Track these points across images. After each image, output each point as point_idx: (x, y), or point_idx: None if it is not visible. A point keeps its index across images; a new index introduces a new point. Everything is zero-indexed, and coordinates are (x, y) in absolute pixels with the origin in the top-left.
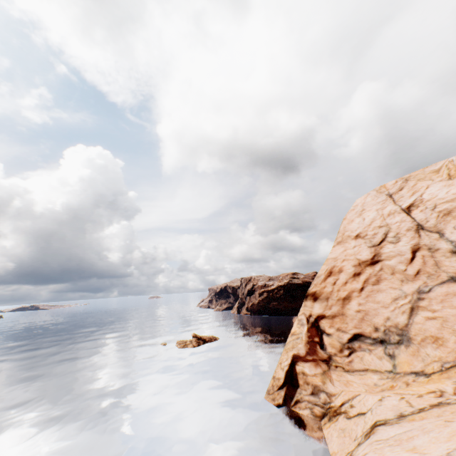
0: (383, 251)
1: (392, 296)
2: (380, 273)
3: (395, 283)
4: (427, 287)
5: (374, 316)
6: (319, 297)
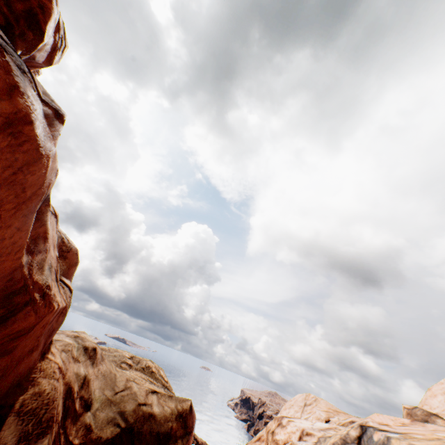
0: None
1: None
2: None
3: None
4: None
5: None
6: None
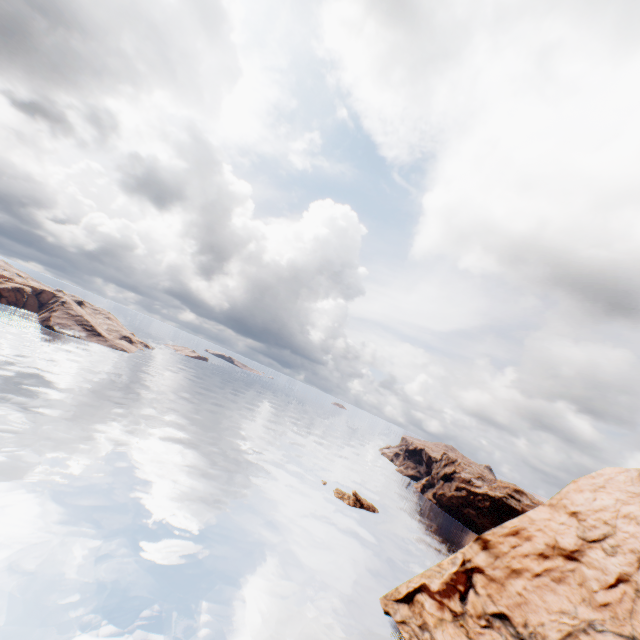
0: (589, 552)
1: (562, 606)
2: (568, 573)
3: (574, 596)
4: (601, 626)
5: (532, 611)
6: (489, 549)
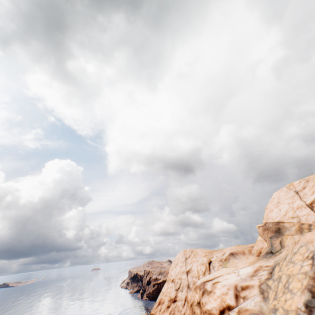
0: (178, 294)
1: None
2: (175, 308)
3: None
4: None
5: None
6: None
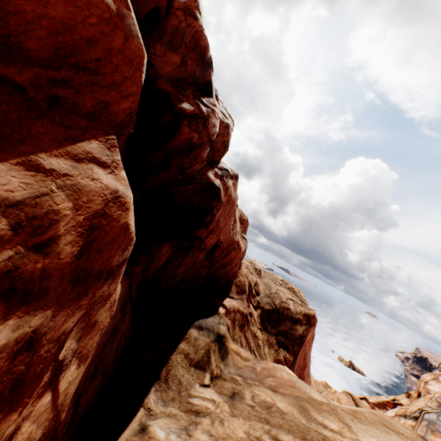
0: None
1: None
2: None
3: None
4: None
5: None
6: (410, 397)
